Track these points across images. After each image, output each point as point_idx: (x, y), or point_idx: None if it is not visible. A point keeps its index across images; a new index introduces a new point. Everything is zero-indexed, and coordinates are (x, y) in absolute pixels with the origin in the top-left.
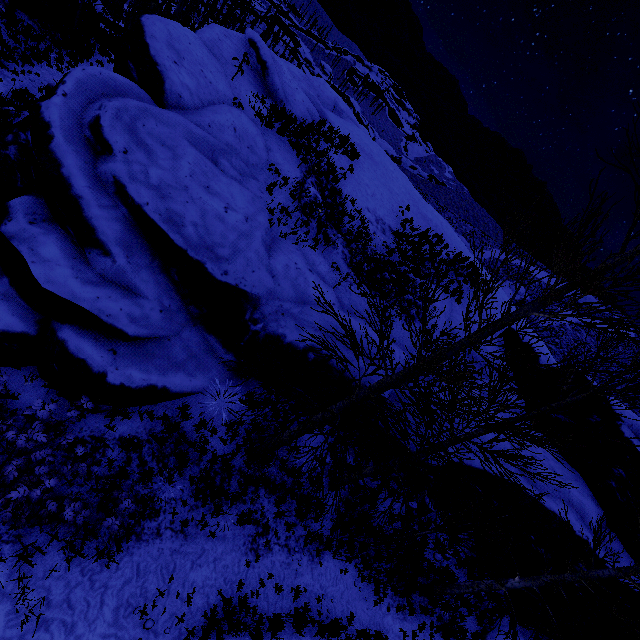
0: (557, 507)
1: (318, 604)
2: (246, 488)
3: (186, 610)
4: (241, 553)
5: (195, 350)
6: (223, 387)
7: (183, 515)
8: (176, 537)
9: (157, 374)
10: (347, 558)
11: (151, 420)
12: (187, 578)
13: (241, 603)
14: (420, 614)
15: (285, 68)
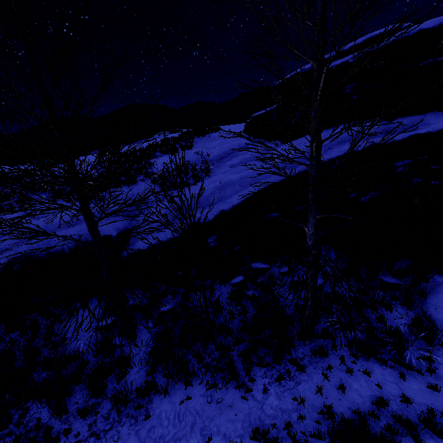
0: (328, 155)
1: None
2: (10, 419)
3: None
4: None
5: None
6: None
7: None
8: None
9: None
10: (186, 384)
11: None
12: None
13: None
14: (320, 362)
15: (6, 166)
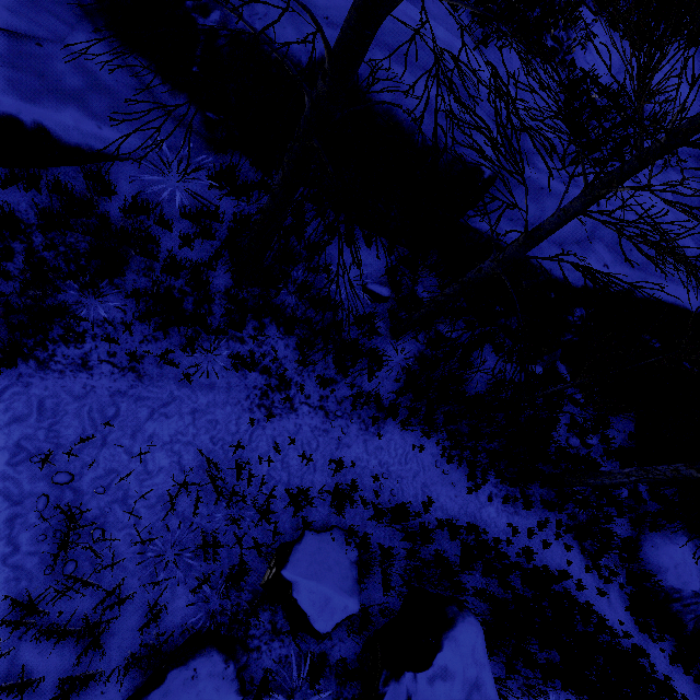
0: None
1: (375, 484)
2: (243, 322)
3: (138, 468)
4: (242, 409)
5: (106, 81)
6: (177, 157)
7: (131, 347)
8: (121, 375)
9: (14, 96)
10: (423, 432)
11: (39, 193)
12: (141, 429)
13: (238, 469)
14: (541, 510)
15: None
